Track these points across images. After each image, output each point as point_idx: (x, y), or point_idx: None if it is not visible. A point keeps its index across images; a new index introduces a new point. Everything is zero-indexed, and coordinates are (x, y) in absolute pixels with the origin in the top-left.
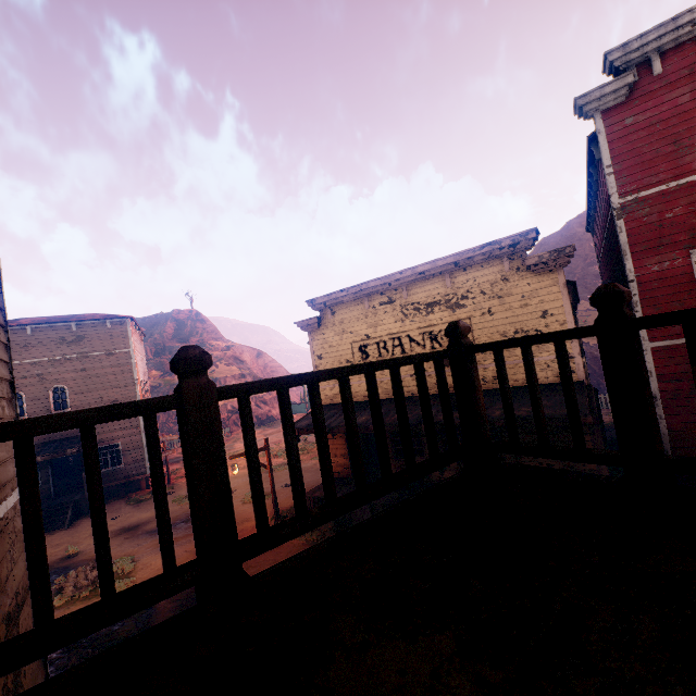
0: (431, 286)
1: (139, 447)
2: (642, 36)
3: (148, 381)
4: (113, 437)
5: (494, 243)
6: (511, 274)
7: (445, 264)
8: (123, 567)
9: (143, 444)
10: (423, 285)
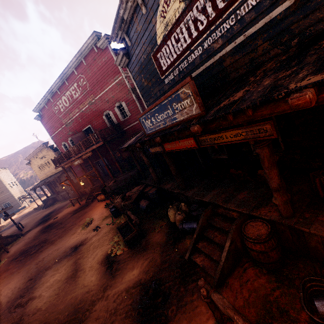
0: (40, 154)
1: (15, 201)
2: (35, 108)
3: (16, 180)
4: (6, 201)
5: (40, 146)
6: (47, 151)
7: (38, 150)
8: (6, 225)
9: (16, 199)
10: (39, 153)
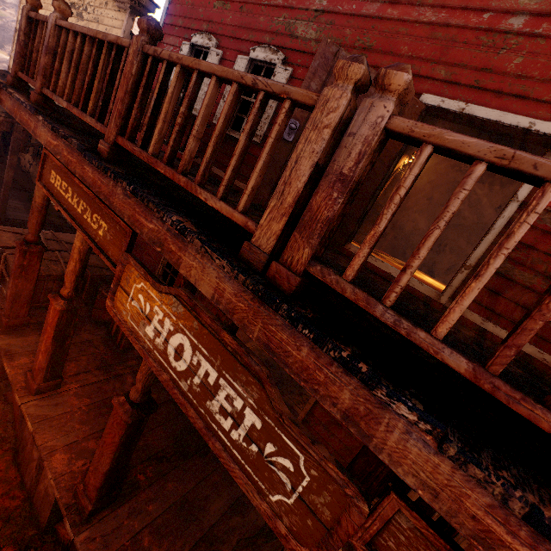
0: None
1: None
2: None
3: None
4: None
5: None
6: None
7: None
8: None
9: None
10: None
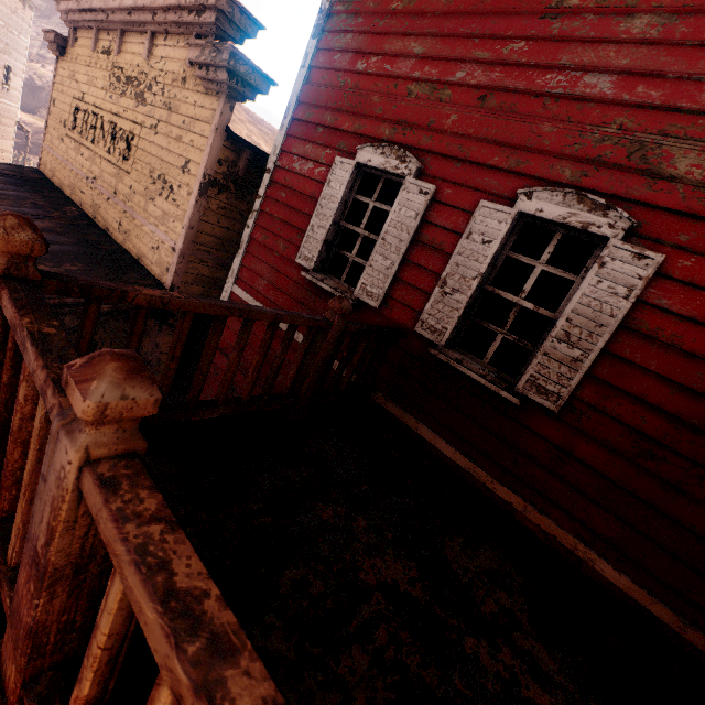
0: (138, 47)
1: None
2: None
3: (22, 71)
4: None
5: None
6: (191, 74)
7: (148, 10)
8: None
9: None
10: (134, 41)
